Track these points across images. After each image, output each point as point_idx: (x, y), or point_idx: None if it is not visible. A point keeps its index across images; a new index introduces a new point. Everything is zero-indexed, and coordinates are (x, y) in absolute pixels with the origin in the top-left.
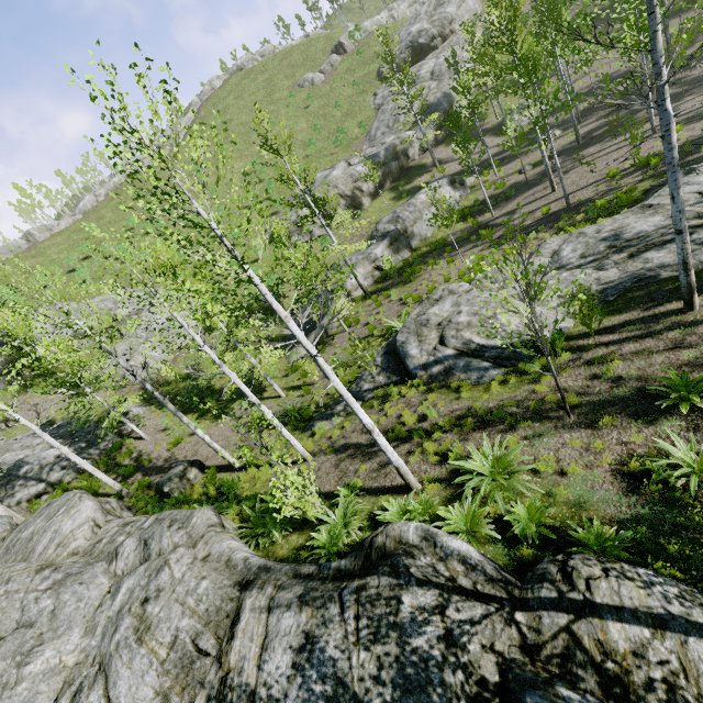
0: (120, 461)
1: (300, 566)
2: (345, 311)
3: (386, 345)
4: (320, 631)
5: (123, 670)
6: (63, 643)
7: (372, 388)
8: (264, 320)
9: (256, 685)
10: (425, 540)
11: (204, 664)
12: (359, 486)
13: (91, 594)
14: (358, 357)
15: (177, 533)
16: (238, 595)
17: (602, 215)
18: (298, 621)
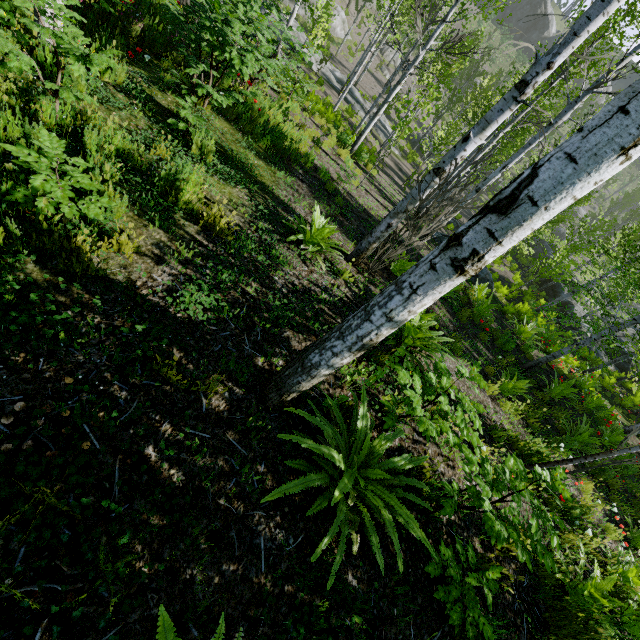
0: None
1: None
2: None
3: None
4: None
5: None
6: None
7: None
8: None
9: None
10: None
11: None
12: None
13: None
14: None
15: None
16: None
17: None
18: None
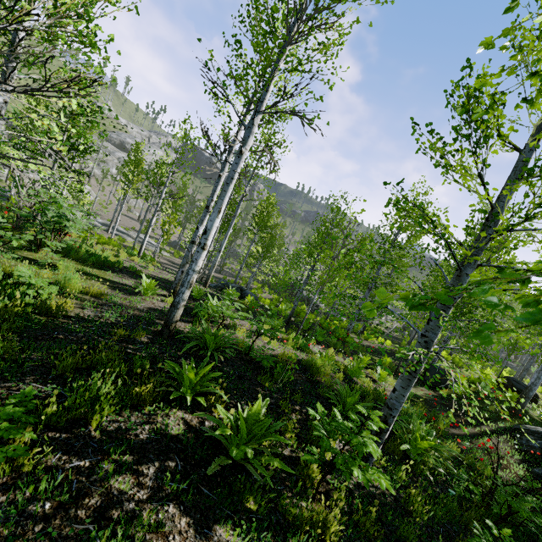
0: None
1: None
2: None
3: None
4: None
5: None
6: None
7: None
8: None
9: None
10: None
11: None
12: None
13: None
14: None
15: None
16: None
17: None
18: None
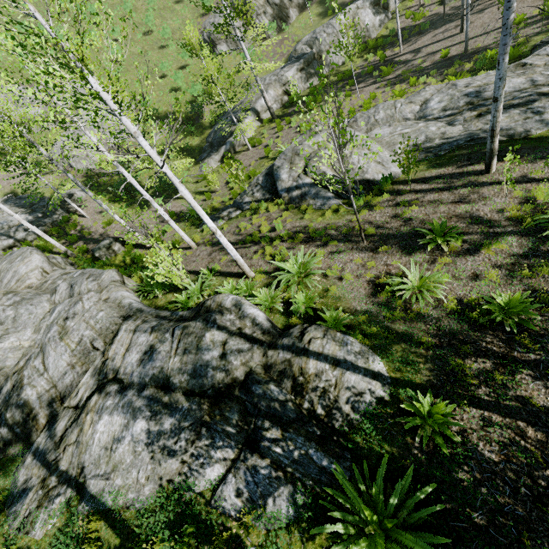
0: (67, 231)
1: (161, 311)
2: (247, 131)
3: (269, 167)
4: (158, 345)
5: (52, 352)
6: (21, 335)
7: (250, 201)
8: (186, 129)
9: (120, 367)
10: (235, 306)
11: (96, 354)
12: (218, 269)
13: (38, 312)
14: (251, 174)
15: (91, 283)
16: (121, 323)
17: (486, 68)
18: (148, 339)
